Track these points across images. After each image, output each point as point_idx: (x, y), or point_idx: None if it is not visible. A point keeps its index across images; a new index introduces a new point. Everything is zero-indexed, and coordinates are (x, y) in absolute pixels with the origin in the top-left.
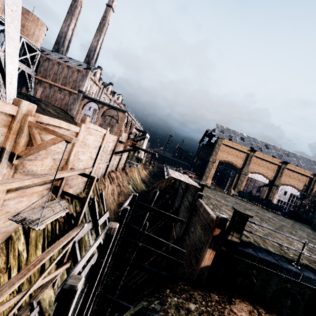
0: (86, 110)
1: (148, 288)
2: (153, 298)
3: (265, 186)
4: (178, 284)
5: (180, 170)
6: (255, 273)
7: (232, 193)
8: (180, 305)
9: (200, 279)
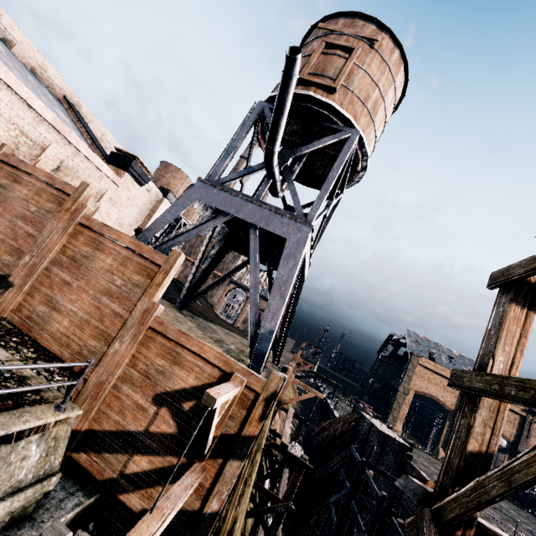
0: (229, 298)
1: None
2: None
3: (501, 451)
4: None
5: (366, 409)
6: None
7: (441, 456)
8: None
9: None
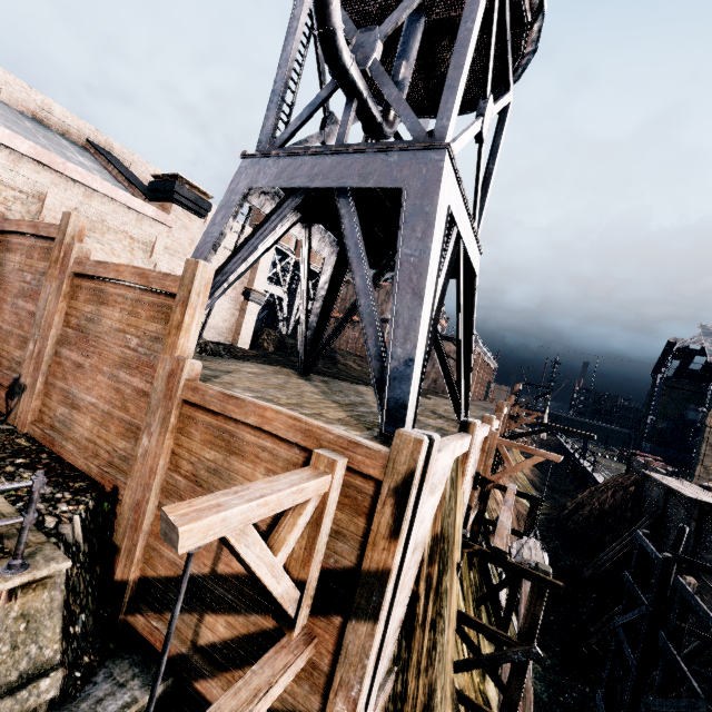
0: None
1: None
2: None
3: None
4: None
5: (650, 464)
6: None
7: None
8: None
9: None
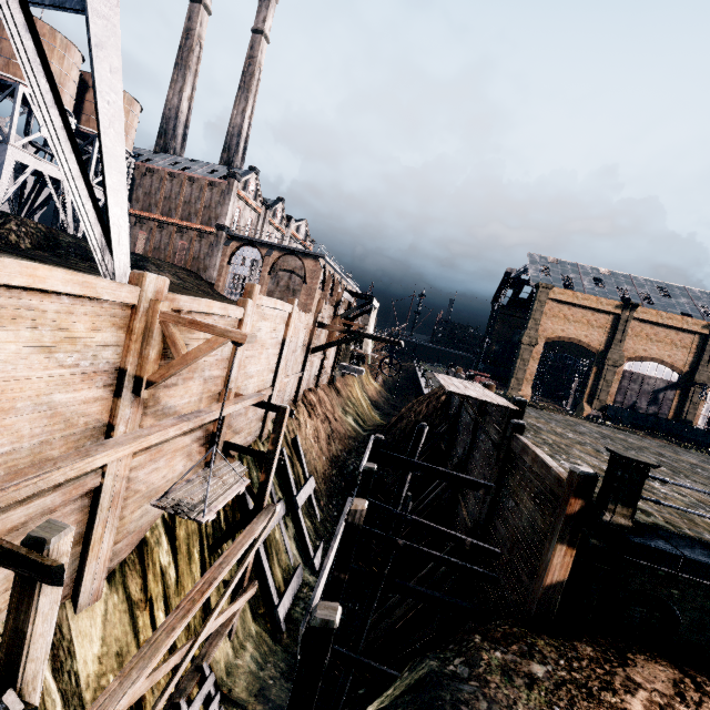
0: (236, 266)
1: (422, 636)
2: (449, 653)
3: (670, 388)
4: (495, 624)
5: (459, 372)
6: (677, 595)
7: (587, 412)
8: (512, 667)
9: (547, 611)
